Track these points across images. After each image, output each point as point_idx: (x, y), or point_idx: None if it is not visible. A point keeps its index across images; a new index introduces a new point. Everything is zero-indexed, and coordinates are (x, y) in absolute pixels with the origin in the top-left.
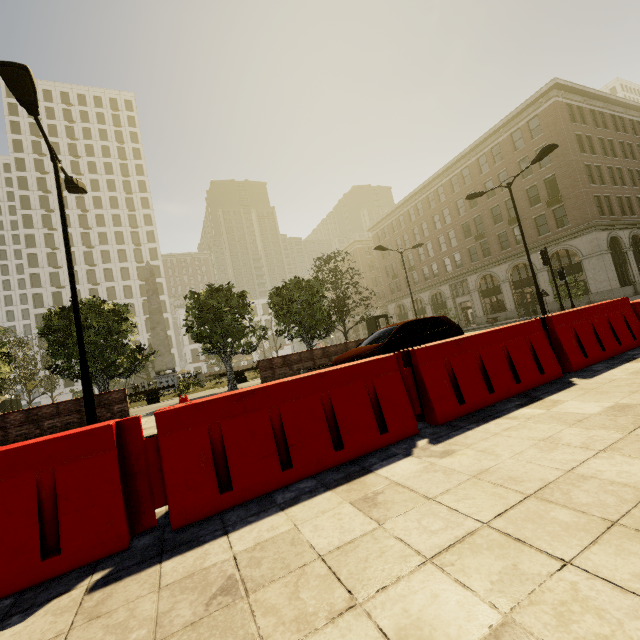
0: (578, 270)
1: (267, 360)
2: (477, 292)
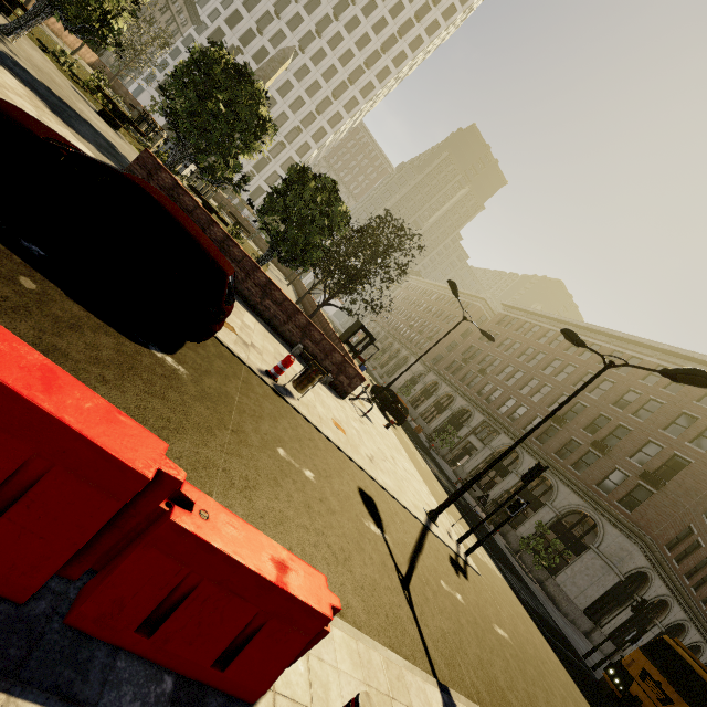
0: (576, 550)
1: (156, 162)
2: (491, 452)
